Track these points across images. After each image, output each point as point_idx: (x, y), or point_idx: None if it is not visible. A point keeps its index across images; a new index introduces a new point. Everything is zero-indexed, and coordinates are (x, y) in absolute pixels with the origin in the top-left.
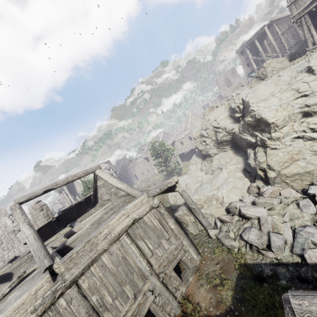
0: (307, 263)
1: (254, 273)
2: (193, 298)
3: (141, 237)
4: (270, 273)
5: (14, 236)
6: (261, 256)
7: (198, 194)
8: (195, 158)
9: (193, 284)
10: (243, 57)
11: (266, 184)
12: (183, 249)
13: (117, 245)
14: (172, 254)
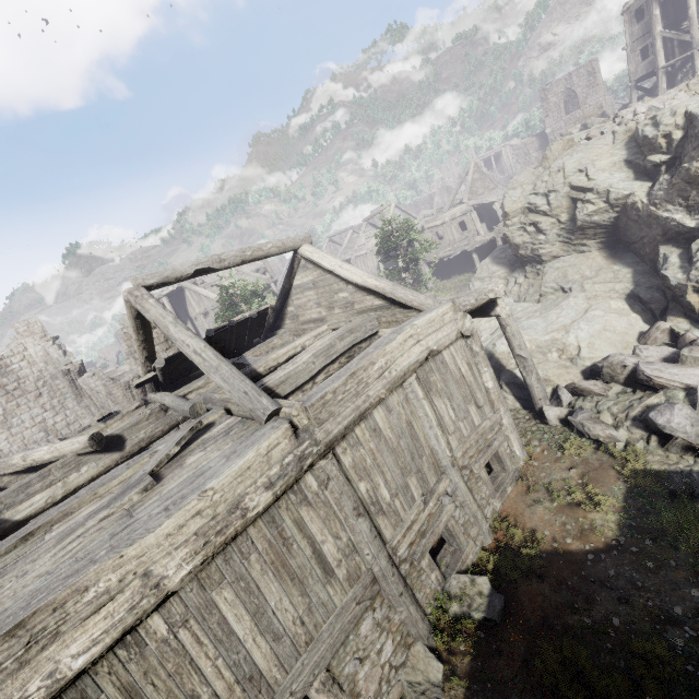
0: None
1: (670, 488)
2: (520, 521)
3: (437, 392)
4: None
5: (67, 383)
6: (690, 458)
7: None
8: (491, 267)
9: (516, 498)
10: (638, 27)
11: (697, 326)
12: (501, 433)
13: (398, 396)
14: (484, 438)
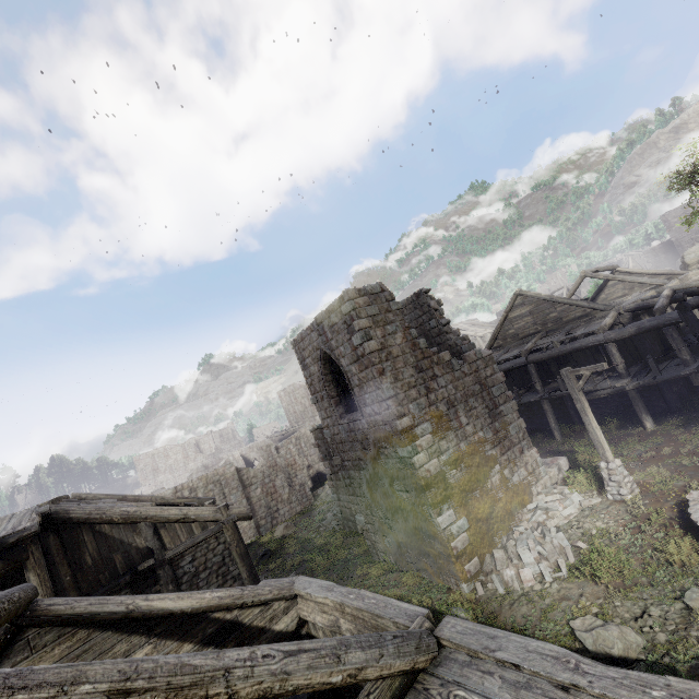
0: None
1: None
2: None
3: None
4: None
5: None
6: None
7: None
8: None
9: None
10: None
11: None
12: None
13: None
14: None
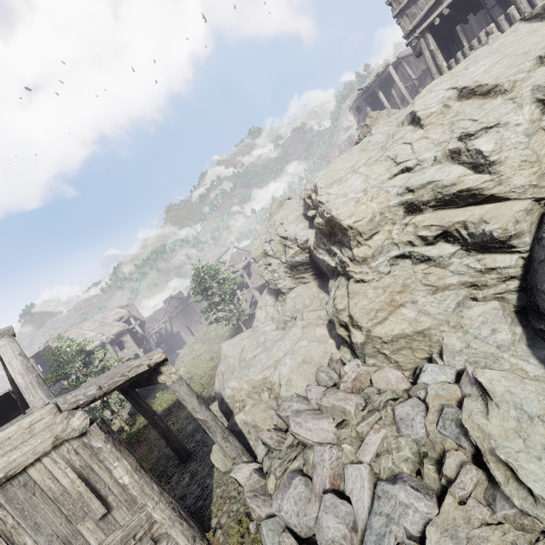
0: None
1: None
2: None
3: (4, 533)
4: None
5: None
6: None
7: (239, 379)
8: (266, 296)
9: None
10: (361, 116)
11: (355, 356)
12: (152, 534)
13: None
14: None
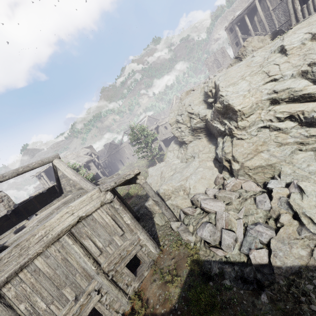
0: (252, 263)
1: (204, 270)
2: (144, 294)
3: (88, 236)
4: (217, 271)
5: None
6: (212, 253)
7: (167, 185)
8: (173, 145)
9: (148, 278)
10: (232, 35)
11: (231, 176)
12: (140, 244)
13: (56, 247)
14: (126, 251)
